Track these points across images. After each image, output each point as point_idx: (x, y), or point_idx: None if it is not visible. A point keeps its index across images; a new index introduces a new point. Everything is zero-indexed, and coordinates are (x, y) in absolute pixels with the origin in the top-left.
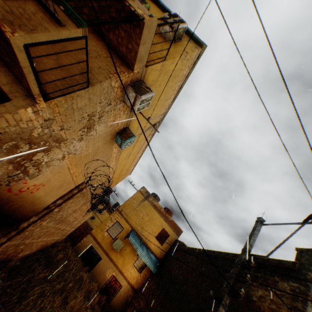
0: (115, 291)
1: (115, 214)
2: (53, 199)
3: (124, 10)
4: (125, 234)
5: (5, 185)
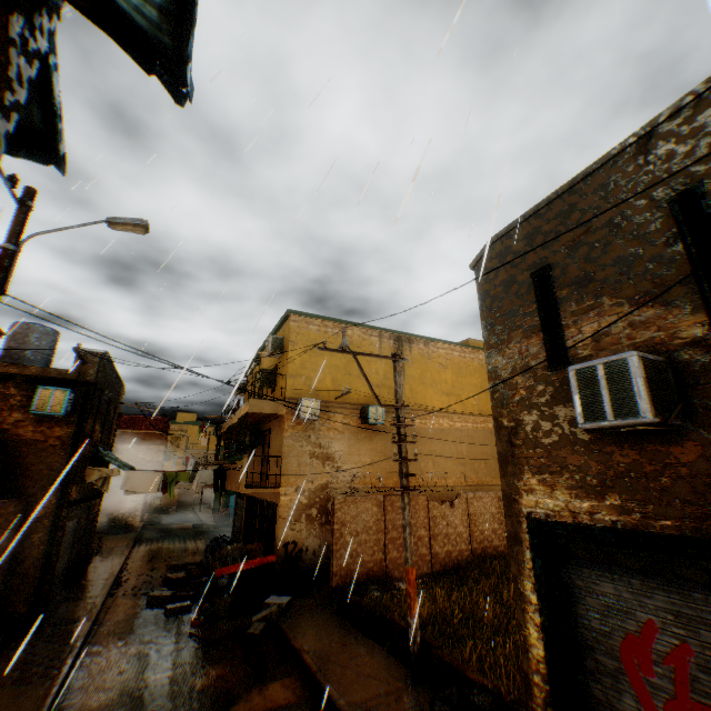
0: None
1: None
2: None
3: (249, 415)
4: None
5: None
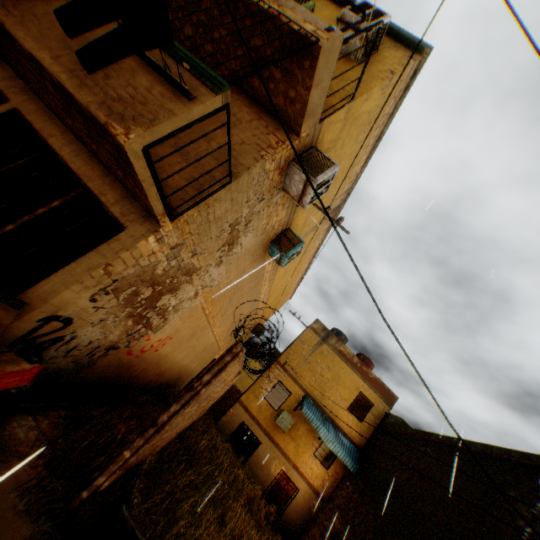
0: (288, 496)
1: (275, 370)
2: (182, 354)
3: (278, 33)
4: (295, 402)
5: (123, 347)
